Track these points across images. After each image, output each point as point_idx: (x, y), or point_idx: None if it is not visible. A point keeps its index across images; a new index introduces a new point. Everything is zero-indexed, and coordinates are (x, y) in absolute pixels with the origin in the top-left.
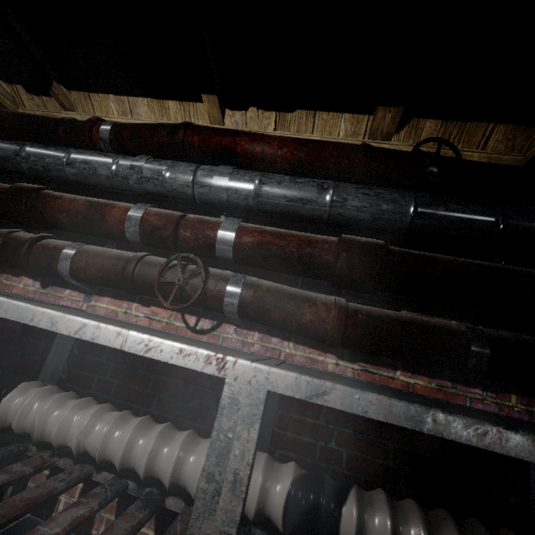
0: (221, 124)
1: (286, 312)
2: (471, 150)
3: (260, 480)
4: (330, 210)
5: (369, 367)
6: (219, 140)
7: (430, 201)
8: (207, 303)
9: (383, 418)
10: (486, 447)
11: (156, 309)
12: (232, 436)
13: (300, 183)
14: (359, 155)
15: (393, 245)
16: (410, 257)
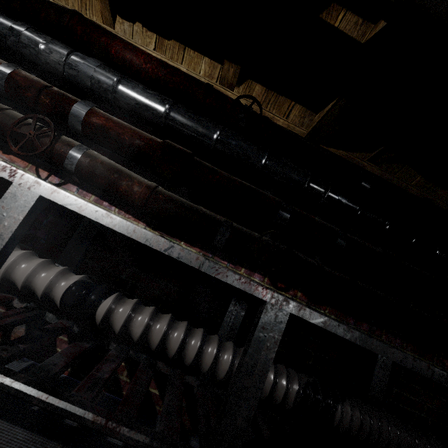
0: (112, 28)
1: (110, 180)
2: (280, 116)
3: (52, 276)
4: (165, 120)
5: (166, 235)
6: (98, 37)
7: (229, 135)
8: (53, 159)
9: (106, 224)
10: (155, 248)
11: (15, 158)
12: (6, 215)
13: (149, 93)
14: (201, 90)
15: (210, 163)
16: (203, 166)
